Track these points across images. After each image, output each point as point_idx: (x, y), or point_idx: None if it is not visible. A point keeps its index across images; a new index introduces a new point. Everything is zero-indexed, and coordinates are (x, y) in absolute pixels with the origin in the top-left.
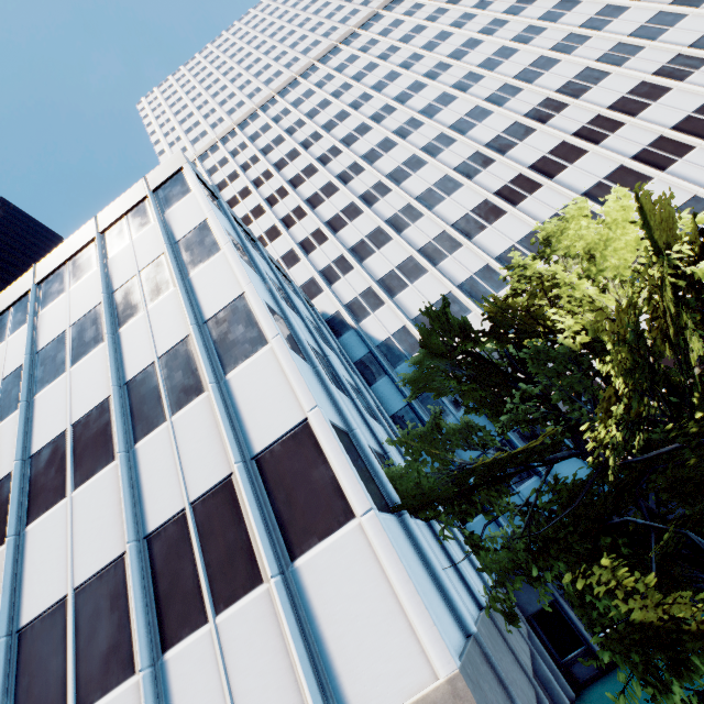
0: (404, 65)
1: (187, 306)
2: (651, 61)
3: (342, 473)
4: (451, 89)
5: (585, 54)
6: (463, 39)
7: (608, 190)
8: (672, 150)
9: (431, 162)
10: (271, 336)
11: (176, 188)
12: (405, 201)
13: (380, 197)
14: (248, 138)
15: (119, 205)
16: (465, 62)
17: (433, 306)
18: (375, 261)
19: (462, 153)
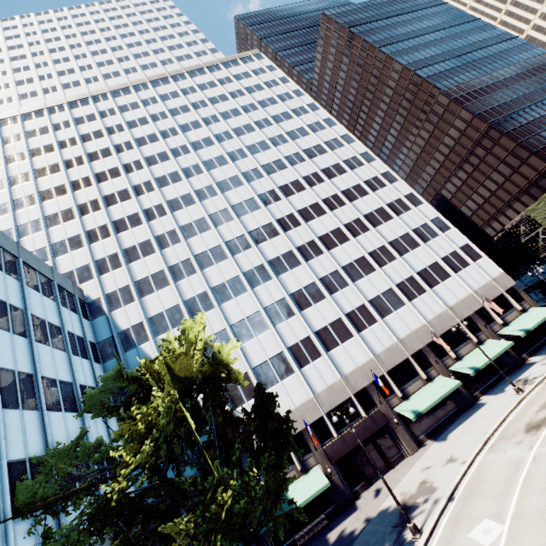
0: (206, 120)
1: None
2: (325, 191)
3: None
4: (227, 155)
5: (300, 170)
6: (246, 121)
7: (281, 264)
8: (315, 250)
9: (198, 203)
10: None
11: None
12: (173, 226)
13: (158, 216)
14: (73, 118)
15: None
16: (241, 139)
17: (165, 311)
18: (139, 266)
19: (218, 205)
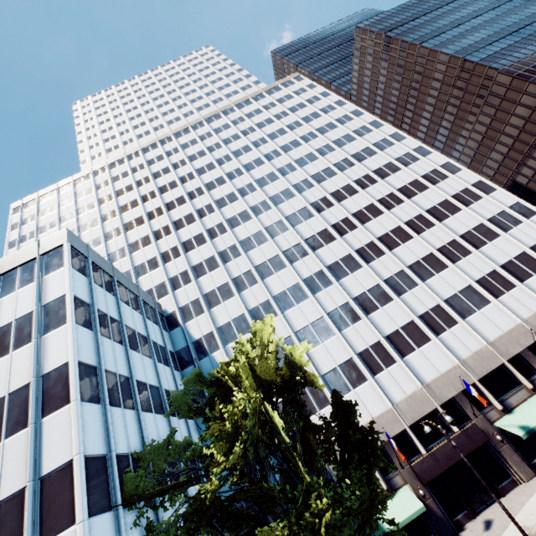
0: (255, 143)
1: (35, 362)
2: (379, 191)
3: (77, 498)
4: (277, 171)
5: (350, 174)
6: (292, 138)
7: (340, 268)
8: (375, 251)
9: (254, 218)
10: (72, 399)
11: (56, 259)
12: (233, 242)
13: (219, 234)
14: (146, 161)
15: (17, 257)
16: (289, 155)
17: (232, 321)
18: (206, 280)
19: (273, 218)
